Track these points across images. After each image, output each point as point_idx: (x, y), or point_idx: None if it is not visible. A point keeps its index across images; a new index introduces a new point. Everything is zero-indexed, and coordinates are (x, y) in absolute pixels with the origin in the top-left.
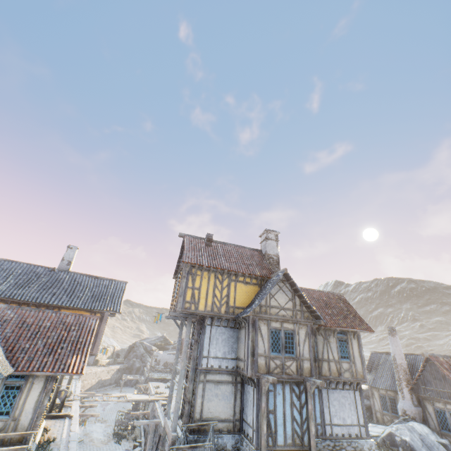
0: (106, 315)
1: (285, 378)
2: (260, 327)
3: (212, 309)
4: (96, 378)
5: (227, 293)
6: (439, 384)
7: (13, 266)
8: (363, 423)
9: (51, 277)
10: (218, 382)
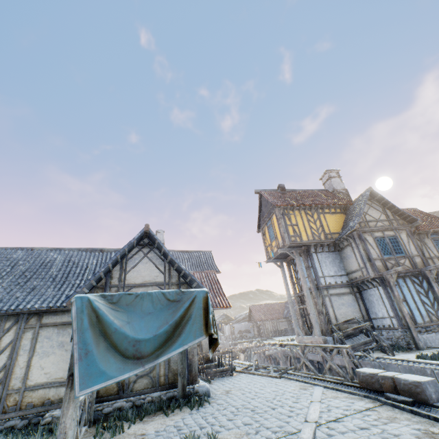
0: None
1: (403, 273)
2: (366, 238)
3: (314, 238)
4: None
5: (320, 224)
6: None
7: None
8: None
9: None
10: (340, 295)
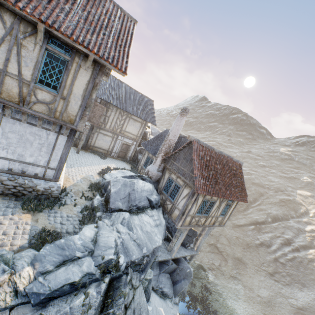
0: None
1: None
2: None
3: None
4: None
5: None
6: (184, 164)
7: None
8: (56, 167)
9: None
10: None
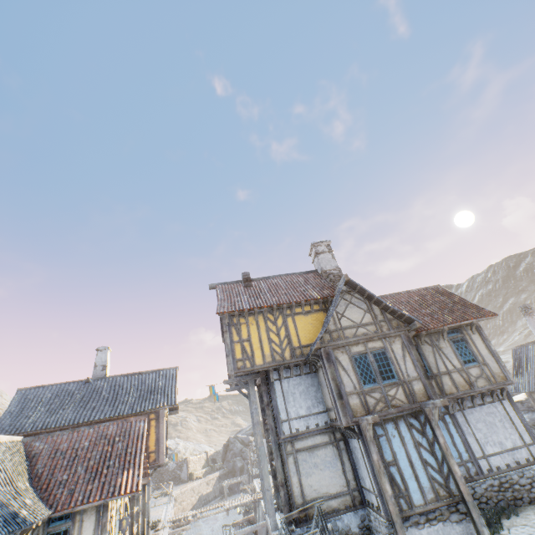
0: (161, 413)
1: (394, 413)
2: (338, 358)
3: (273, 359)
4: (195, 495)
5: (286, 333)
6: None
7: (40, 392)
8: (531, 440)
9: (87, 390)
10: (313, 448)
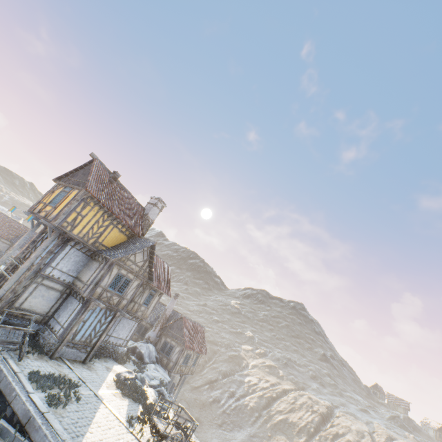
0: None
1: (106, 305)
2: (113, 269)
3: (83, 237)
4: None
5: (103, 231)
6: (177, 331)
7: None
8: (128, 339)
9: None
10: (50, 288)
